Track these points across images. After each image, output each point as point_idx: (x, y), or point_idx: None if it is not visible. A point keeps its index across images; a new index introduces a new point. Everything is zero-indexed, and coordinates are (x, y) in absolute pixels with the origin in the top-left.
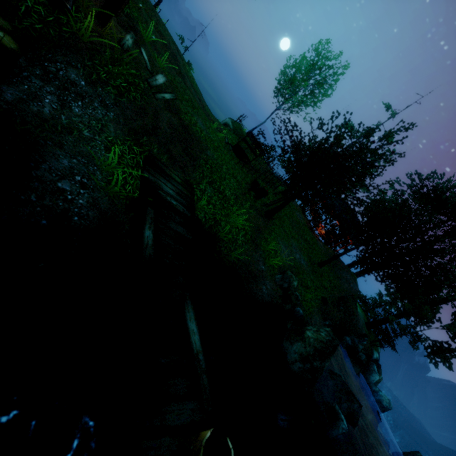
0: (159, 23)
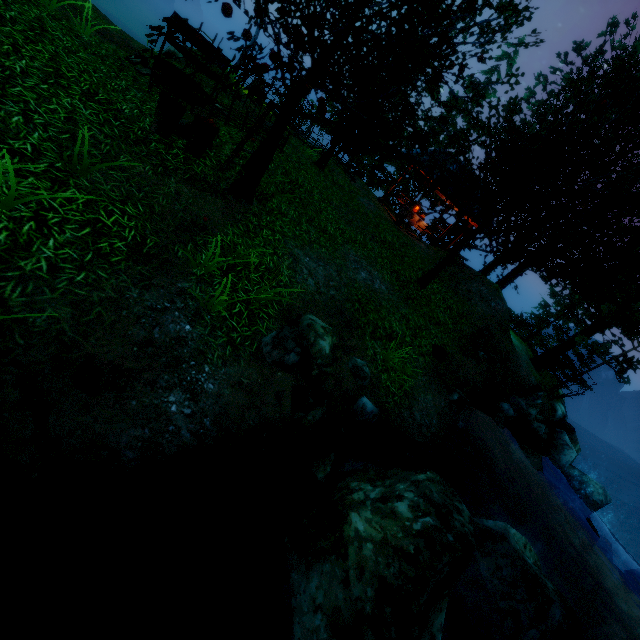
0: None
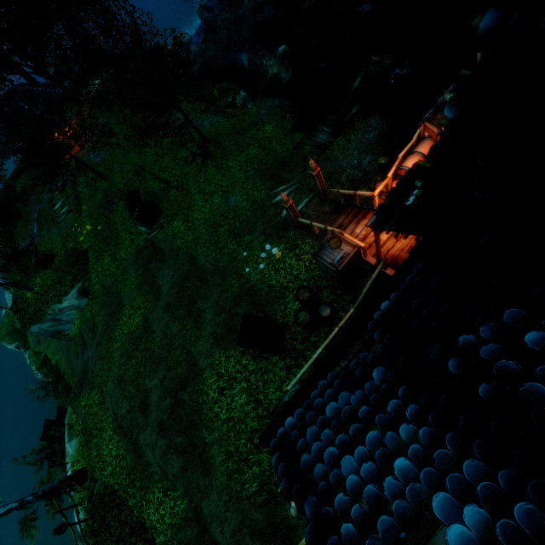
0: (170, 340)
